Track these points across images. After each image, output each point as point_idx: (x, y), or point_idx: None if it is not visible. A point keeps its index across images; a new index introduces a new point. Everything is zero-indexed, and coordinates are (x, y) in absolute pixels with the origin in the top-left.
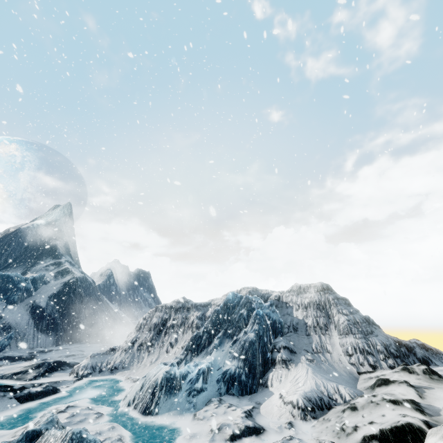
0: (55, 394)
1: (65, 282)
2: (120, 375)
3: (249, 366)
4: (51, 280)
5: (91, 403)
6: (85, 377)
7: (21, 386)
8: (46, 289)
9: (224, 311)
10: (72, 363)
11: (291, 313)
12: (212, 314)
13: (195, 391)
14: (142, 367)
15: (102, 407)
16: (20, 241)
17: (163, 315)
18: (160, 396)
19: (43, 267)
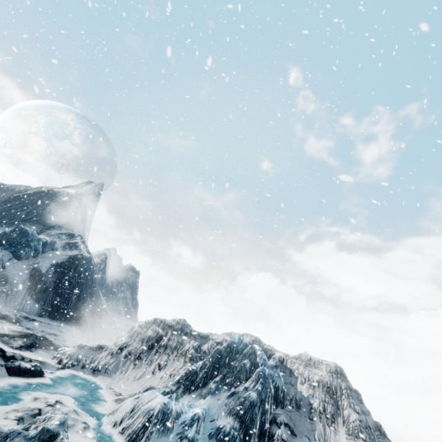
0: (40, 377)
1: (71, 255)
2: (100, 379)
3: (245, 431)
4: (59, 249)
5: (74, 404)
6: (67, 368)
7: (12, 355)
8: (51, 256)
9: (226, 354)
10: (56, 345)
11: (294, 384)
12: (214, 352)
13: (187, 439)
14: (124, 380)
15: (86, 415)
16: (47, 202)
17: (159, 330)
18: (152, 431)
19: (57, 233)
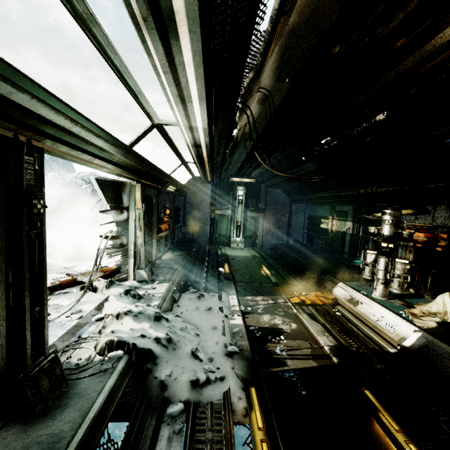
0: None
1: None
2: None
3: None
4: None
5: None
6: None
7: None
8: None
9: None
10: None
11: None
12: None
13: None
14: None
15: None
16: None
17: None
18: None
19: None
